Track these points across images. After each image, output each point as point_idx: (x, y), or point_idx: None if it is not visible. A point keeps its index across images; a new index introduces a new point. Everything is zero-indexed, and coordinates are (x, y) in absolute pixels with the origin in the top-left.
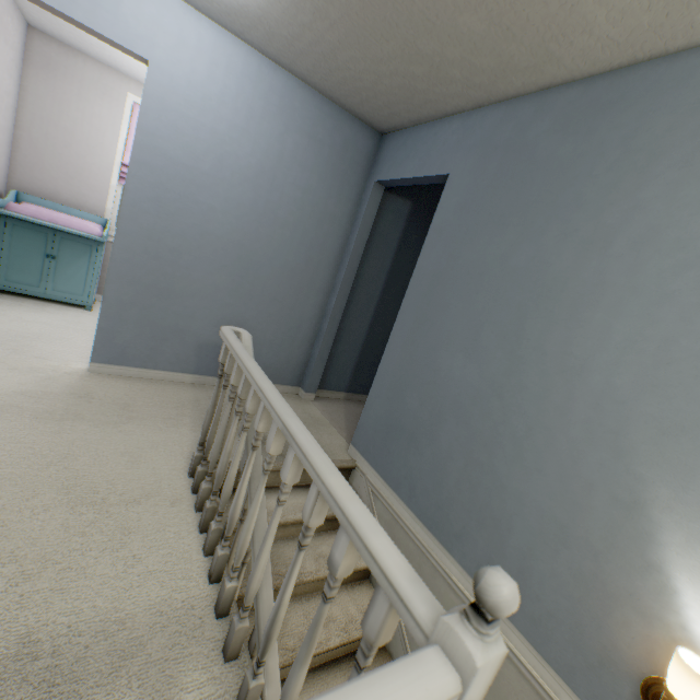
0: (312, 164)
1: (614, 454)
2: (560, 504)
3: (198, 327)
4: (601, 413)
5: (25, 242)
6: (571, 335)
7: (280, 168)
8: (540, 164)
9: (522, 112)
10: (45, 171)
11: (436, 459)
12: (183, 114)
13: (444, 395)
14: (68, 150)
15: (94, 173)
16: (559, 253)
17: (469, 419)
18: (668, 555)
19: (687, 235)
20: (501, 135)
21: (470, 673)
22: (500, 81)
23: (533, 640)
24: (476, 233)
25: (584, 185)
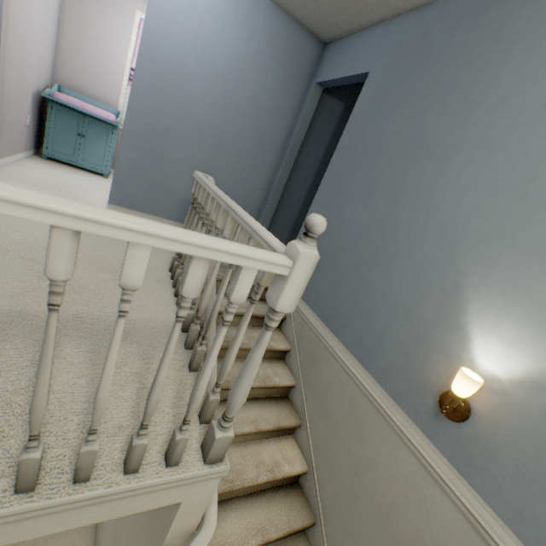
0: (268, 66)
1: (448, 260)
2: (409, 296)
3: (180, 187)
4: (445, 234)
5: (65, 123)
6: (435, 182)
7: (244, 68)
8: (434, 57)
9: (428, 16)
10: (77, 71)
11: (335, 278)
12: (175, 19)
13: (345, 235)
14: (93, 55)
15: (111, 75)
16: (436, 124)
17: (360, 249)
18: (470, 318)
19: (524, 102)
20: (410, 37)
21: (297, 257)
22: None
23: (380, 381)
24: (382, 116)
25: (462, 71)
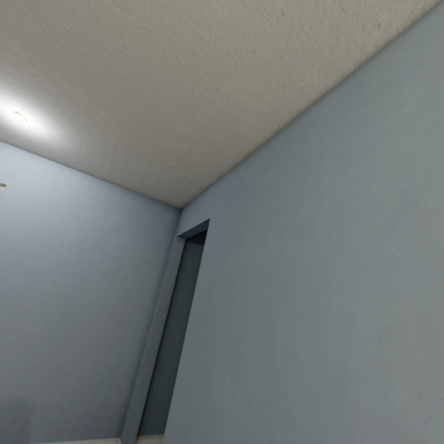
0: (129, 231)
1: None
2: None
3: (3, 383)
4: None
5: None
6: (317, 331)
7: (103, 236)
8: (255, 192)
9: (240, 171)
10: None
11: None
12: (27, 210)
13: (220, 441)
14: None
15: None
16: (281, 247)
17: None
18: None
19: (373, 198)
20: (232, 186)
21: None
22: (221, 158)
23: None
24: (227, 250)
25: (283, 193)
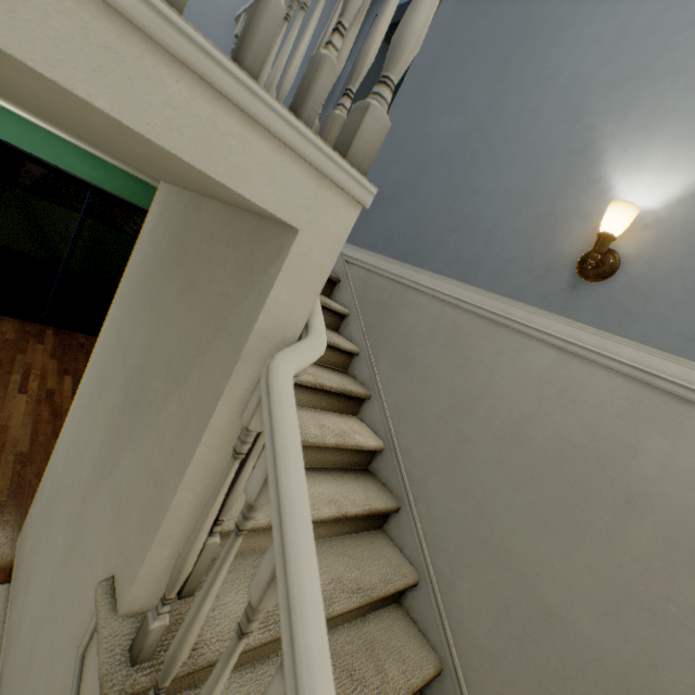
0: None
1: (573, 122)
2: (525, 179)
3: None
4: (566, 99)
5: None
6: (548, 55)
7: None
8: None
9: None
10: None
11: (416, 205)
12: None
13: (428, 153)
14: None
15: None
16: (544, 1)
17: (451, 159)
18: (608, 167)
19: None
20: None
21: None
22: None
23: (491, 288)
24: (472, 17)
25: None
